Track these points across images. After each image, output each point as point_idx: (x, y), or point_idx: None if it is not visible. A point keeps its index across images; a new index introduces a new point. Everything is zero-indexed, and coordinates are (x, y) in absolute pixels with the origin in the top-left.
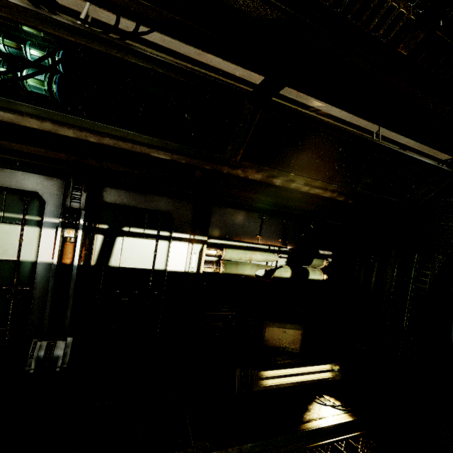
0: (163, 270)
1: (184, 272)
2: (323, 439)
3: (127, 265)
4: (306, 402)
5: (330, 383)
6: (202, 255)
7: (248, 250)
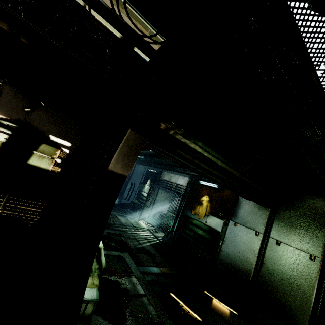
0: None
1: None
2: None
3: None
4: None
5: None
6: None
7: None
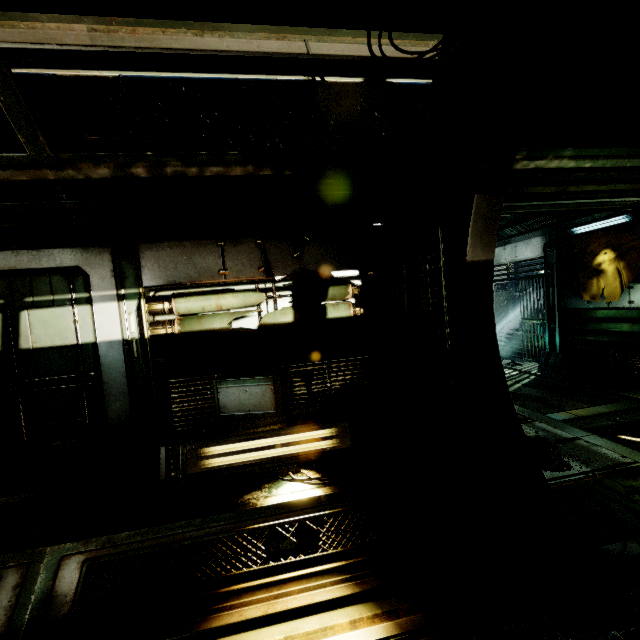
0: (93, 343)
1: (122, 341)
2: (255, 523)
3: (43, 345)
4: (266, 481)
5: (327, 454)
6: (142, 314)
7: (212, 294)
